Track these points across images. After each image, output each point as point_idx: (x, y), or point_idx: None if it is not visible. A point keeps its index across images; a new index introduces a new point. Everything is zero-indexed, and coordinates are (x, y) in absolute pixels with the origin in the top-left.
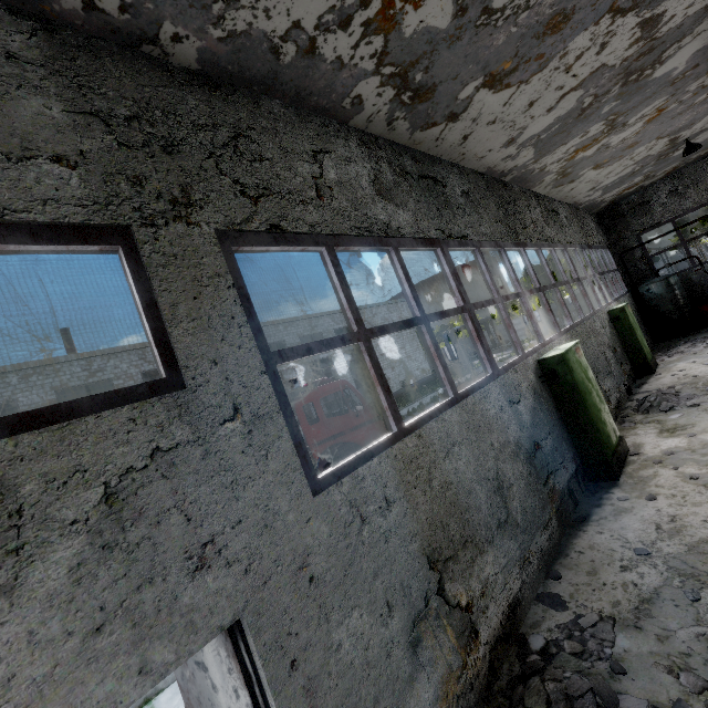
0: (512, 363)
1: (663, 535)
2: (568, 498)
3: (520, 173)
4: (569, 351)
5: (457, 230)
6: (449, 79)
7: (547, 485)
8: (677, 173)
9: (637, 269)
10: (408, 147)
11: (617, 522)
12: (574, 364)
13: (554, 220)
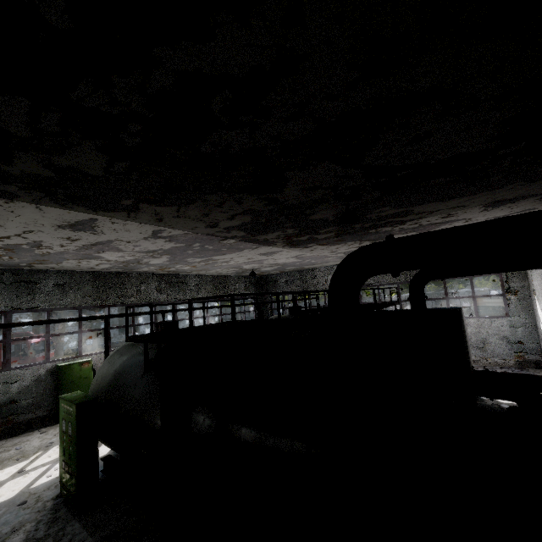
0: (29, 365)
1: (10, 446)
2: (22, 425)
3: (129, 271)
4: (72, 364)
5: (30, 305)
6: (5, 263)
7: (6, 418)
8: (289, 273)
9: (268, 313)
10: (15, 269)
11: (17, 438)
12: (72, 370)
13: (175, 288)
